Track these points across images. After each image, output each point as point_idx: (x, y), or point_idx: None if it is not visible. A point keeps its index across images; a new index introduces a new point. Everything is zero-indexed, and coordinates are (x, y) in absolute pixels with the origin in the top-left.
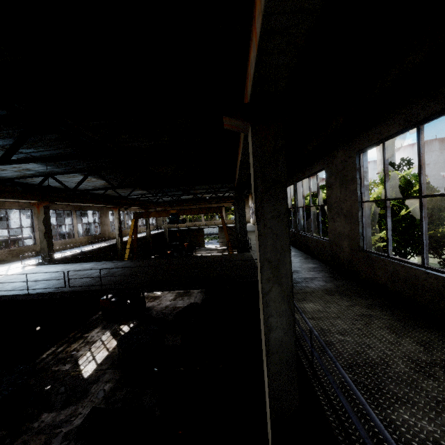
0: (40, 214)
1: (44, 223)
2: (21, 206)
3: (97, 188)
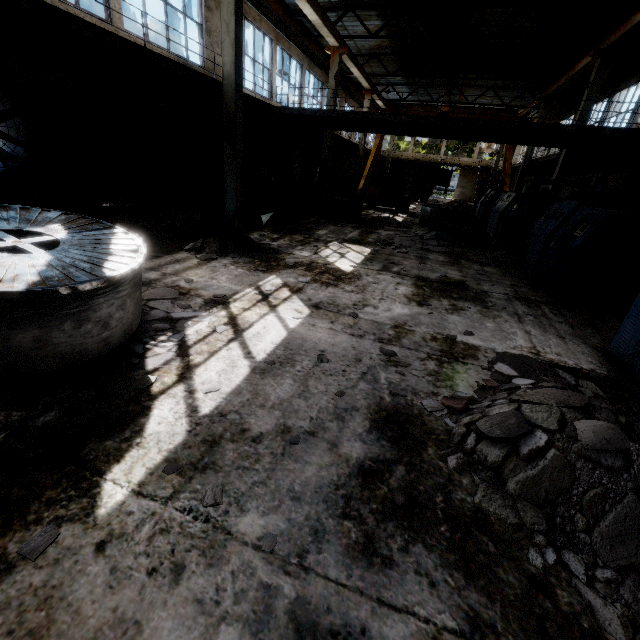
0: (334, 64)
1: (335, 78)
2: (298, 56)
3: (358, 53)
